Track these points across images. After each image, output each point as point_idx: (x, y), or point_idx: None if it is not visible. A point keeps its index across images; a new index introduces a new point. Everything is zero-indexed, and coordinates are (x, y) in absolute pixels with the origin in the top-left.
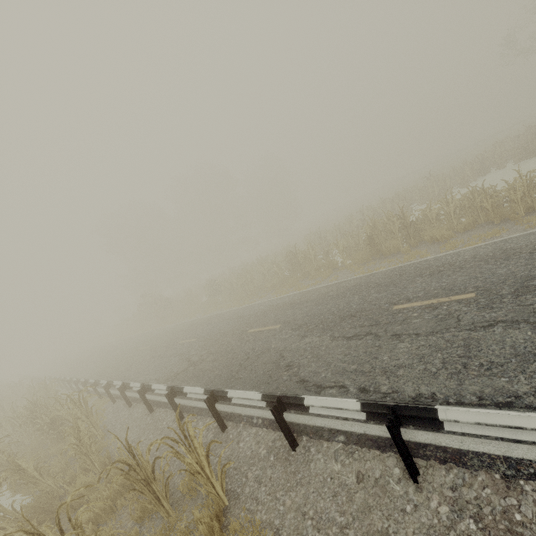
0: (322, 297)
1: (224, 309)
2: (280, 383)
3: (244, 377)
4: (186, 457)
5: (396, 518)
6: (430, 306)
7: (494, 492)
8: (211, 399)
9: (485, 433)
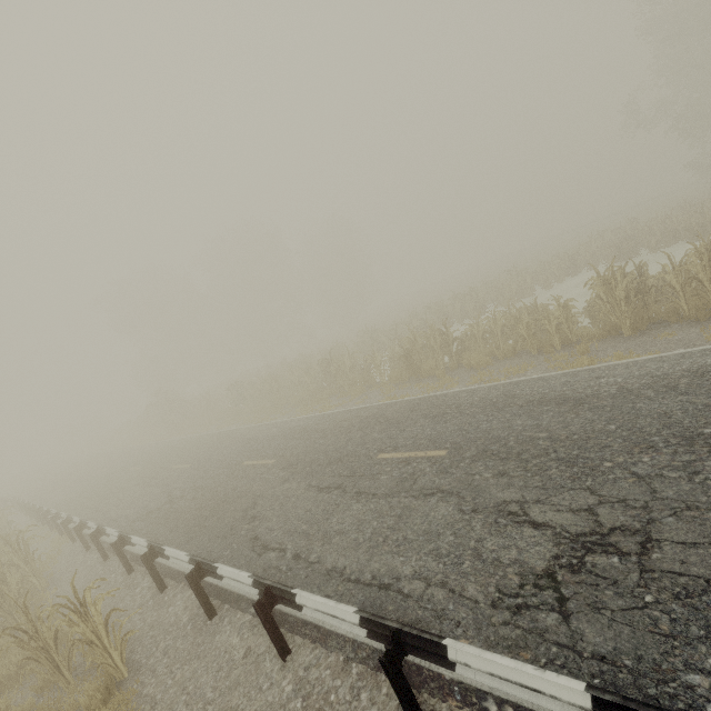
0: (333, 428)
1: (240, 424)
2: (236, 538)
3: (209, 526)
4: (76, 626)
5: (251, 696)
6: (406, 460)
7: (331, 673)
8: (149, 555)
9: (324, 618)
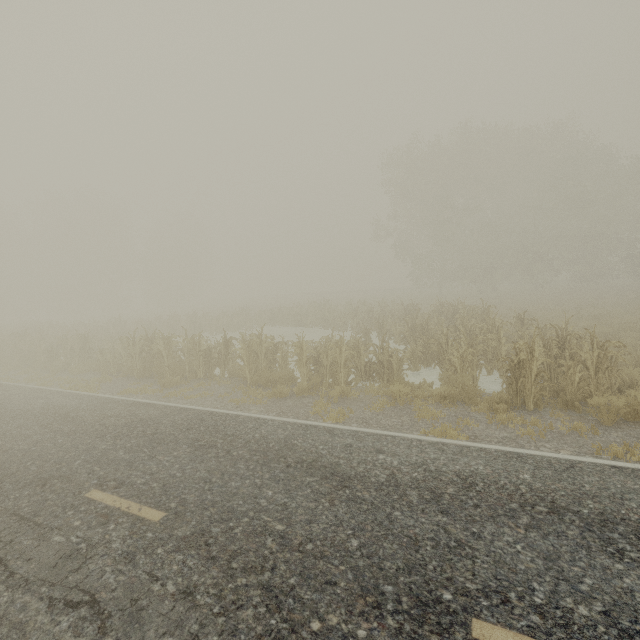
0: None
1: None
2: None
3: None
4: None
5: None
6: None
7: None
8: None
9: None
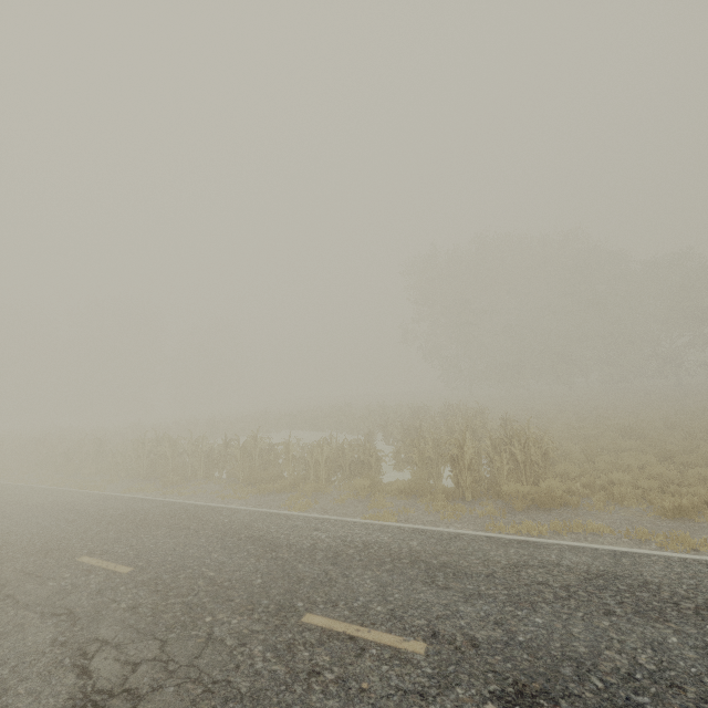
0: None
1: None
2: None
3: None
4: None
5: None
6: None
7: None
8: None
9: None
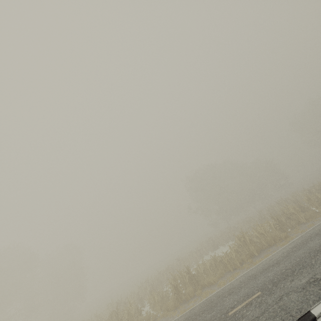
0: None
1: None
2: None
3: None
4: None
5: None
6: (247, 304)
7: None
8: None
9: None
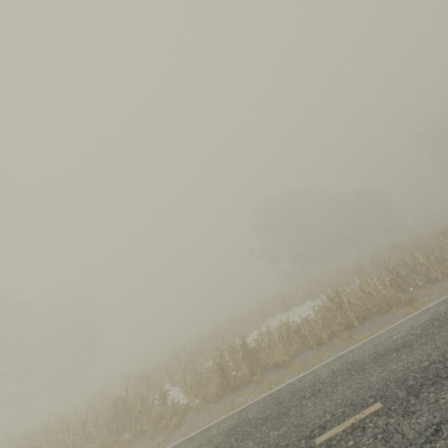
0: None
1: None
2: None
3: None
4: None
5: None
6: (355, 426)
7: None
8: None
9: None
